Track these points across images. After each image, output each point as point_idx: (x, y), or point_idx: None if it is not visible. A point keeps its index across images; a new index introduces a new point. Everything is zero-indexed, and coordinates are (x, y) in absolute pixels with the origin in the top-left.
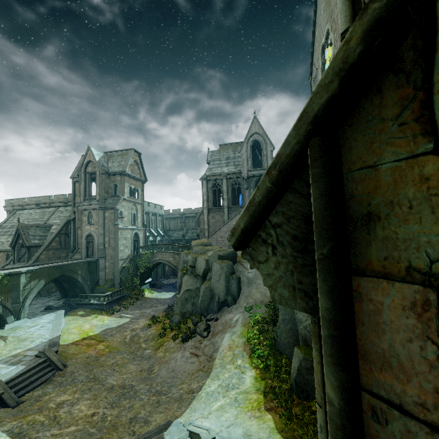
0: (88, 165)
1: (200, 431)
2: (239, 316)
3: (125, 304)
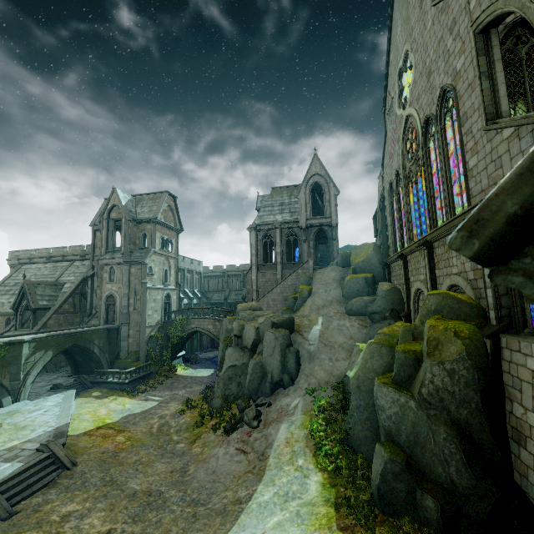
0: (112, 210)
1: None
2: (299, 401)
3: (152, 383)
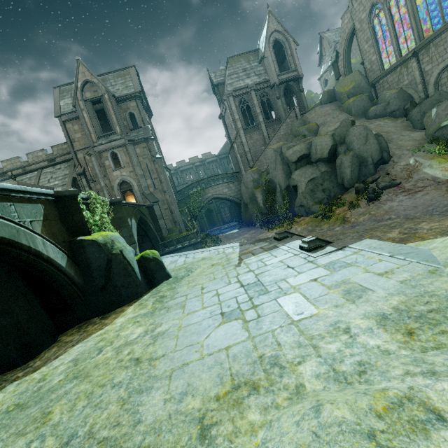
0: (83, 90)
1: None
2: (414, 159)
3: (211, 241)
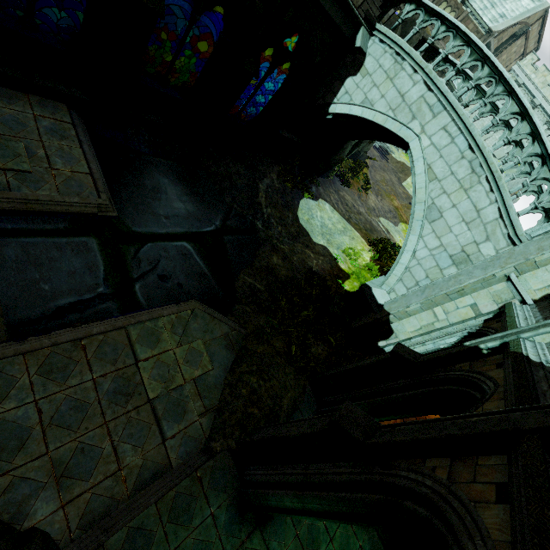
0: None
1: None
2: None
3: (393, 250)
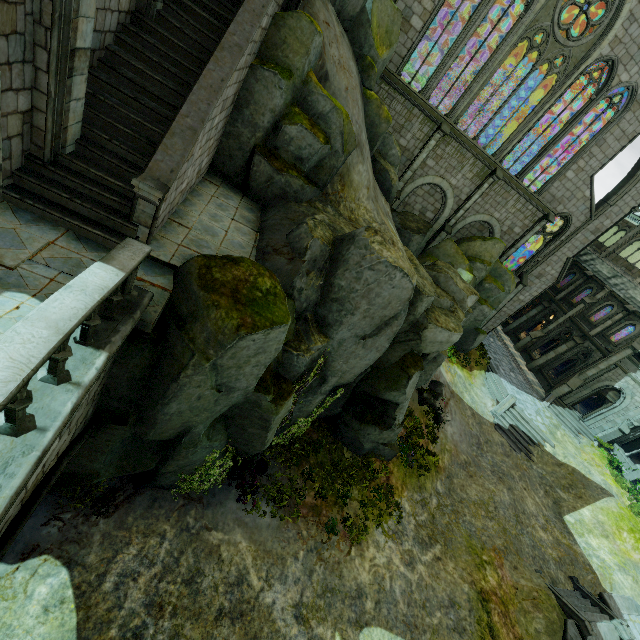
0: None
1: (514, 401)
2: None
3: None
